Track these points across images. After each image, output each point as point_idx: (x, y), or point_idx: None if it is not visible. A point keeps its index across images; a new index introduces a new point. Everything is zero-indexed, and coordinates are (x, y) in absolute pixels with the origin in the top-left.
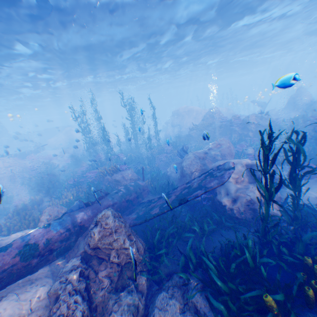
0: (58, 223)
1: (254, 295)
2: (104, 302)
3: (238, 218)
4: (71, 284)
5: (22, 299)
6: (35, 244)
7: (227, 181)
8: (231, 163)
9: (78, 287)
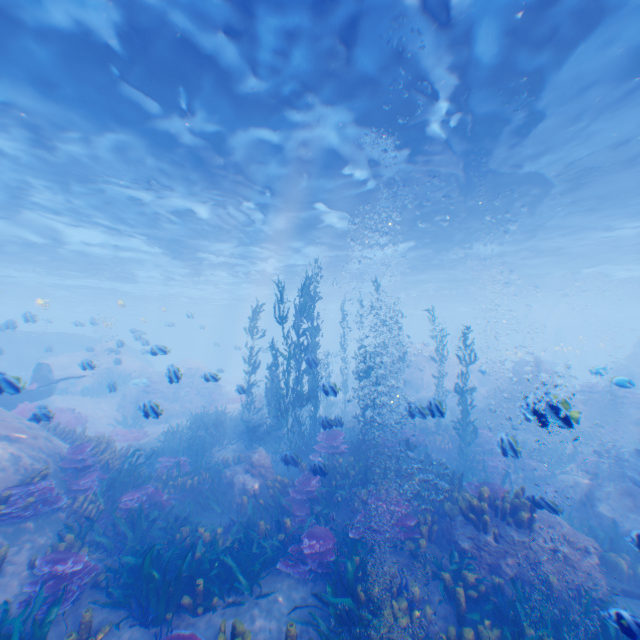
0: None
1: None
2: None
3: None
4: None
5: None
6: None
7: None
8: None
9: None
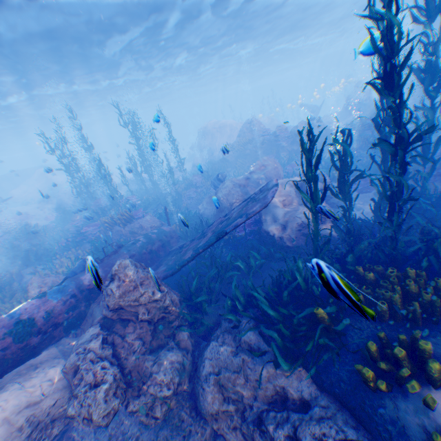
0: (57, 290)
1: (309, 317)
2: (140, 366)
3: (291, 248)
4: (92, 352)
5: (28, 386)
6: (30, 319)
7: (274, 207)
8: (275, 181)
9: (102, 353)
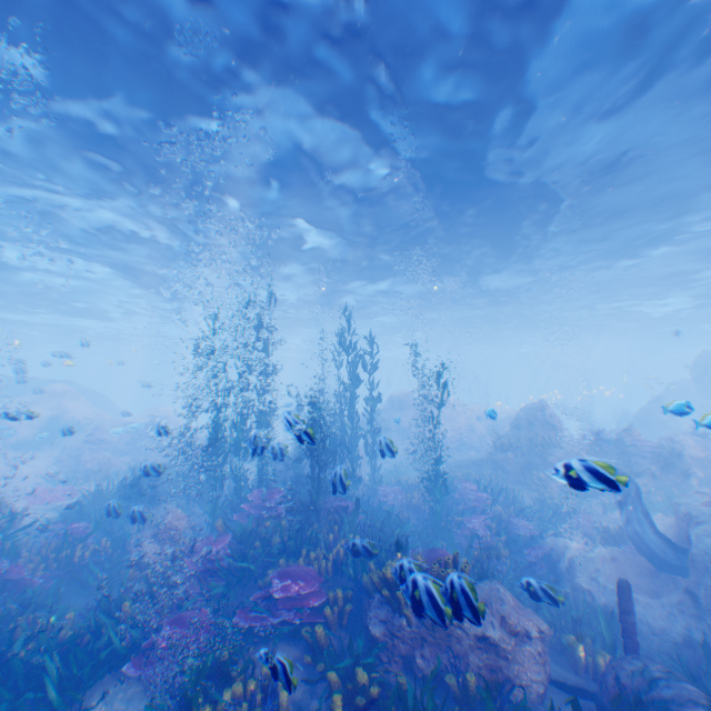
0: None
1: None
2: None
3: None
4: None
5: None
6: None
7: None
8: None
9: None
